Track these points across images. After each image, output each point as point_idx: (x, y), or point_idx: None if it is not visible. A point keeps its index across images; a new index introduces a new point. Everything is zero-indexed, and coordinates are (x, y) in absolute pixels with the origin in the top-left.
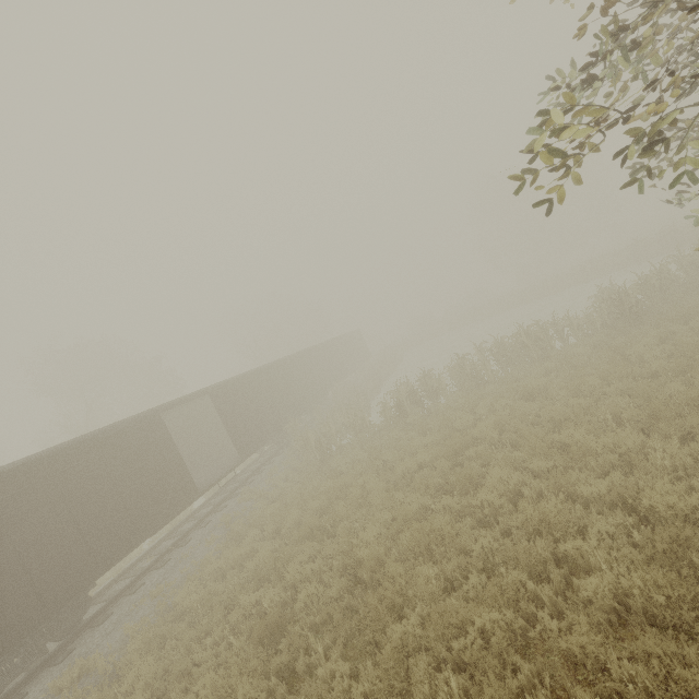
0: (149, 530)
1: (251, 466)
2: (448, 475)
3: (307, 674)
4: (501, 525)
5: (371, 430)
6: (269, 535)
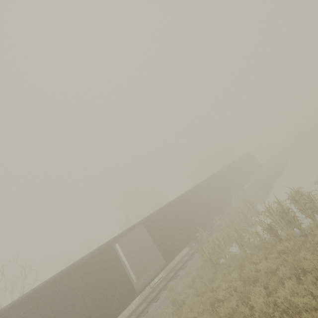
0: None
1: (185, 257)
2: None
3: None
4: None
5: (252, 246)
6: None
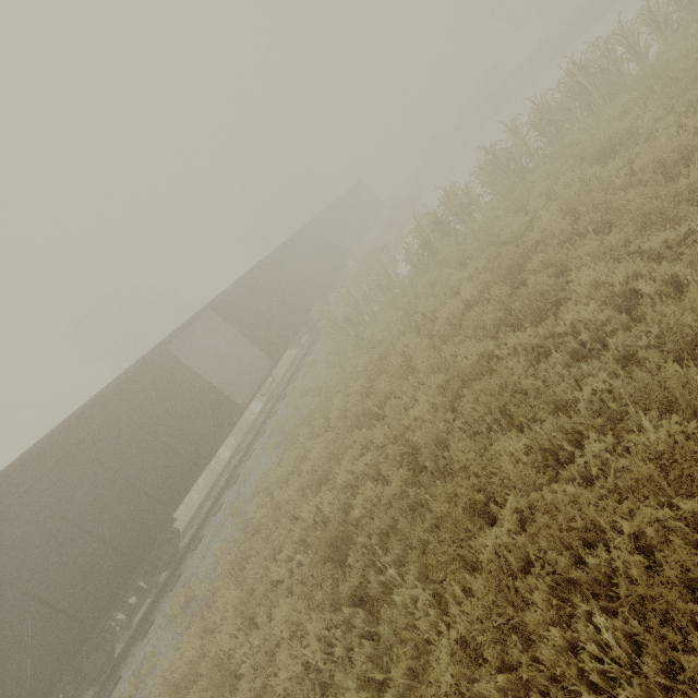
0: (204, 459)
1: (294, 363)
2: (508, 304)
3: (385, 593)
4: (614, 350)
5: (402, 285)
6: (320, 431)
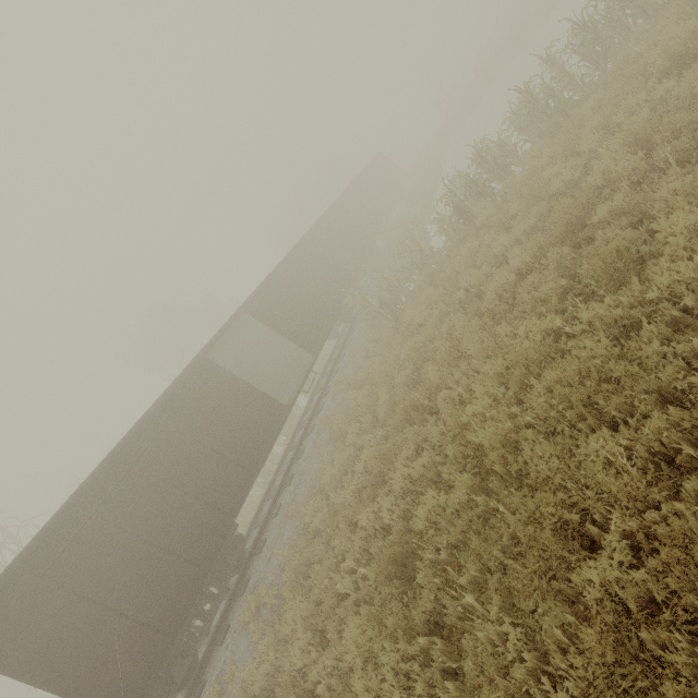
0: (257, 463)
1: (334, 354)
2: (571, 268)
3: (464, 619)
4: None
5: (437, 259)
6: (368, 427)
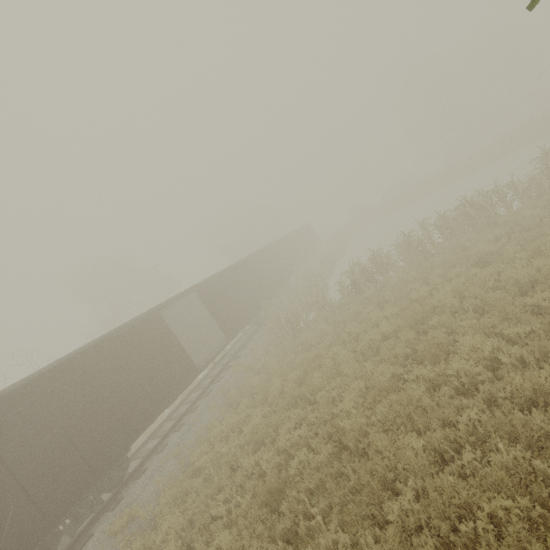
0: (164, 404)
1: (237, 343)
2: (413, 344)
3: (309, 537)
4: (483, 394)
5: (332, 307)
6: (258, 402)
